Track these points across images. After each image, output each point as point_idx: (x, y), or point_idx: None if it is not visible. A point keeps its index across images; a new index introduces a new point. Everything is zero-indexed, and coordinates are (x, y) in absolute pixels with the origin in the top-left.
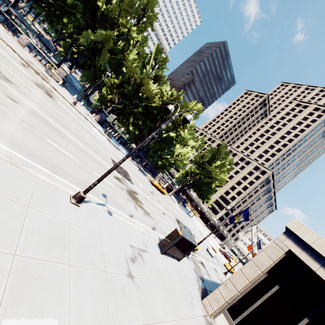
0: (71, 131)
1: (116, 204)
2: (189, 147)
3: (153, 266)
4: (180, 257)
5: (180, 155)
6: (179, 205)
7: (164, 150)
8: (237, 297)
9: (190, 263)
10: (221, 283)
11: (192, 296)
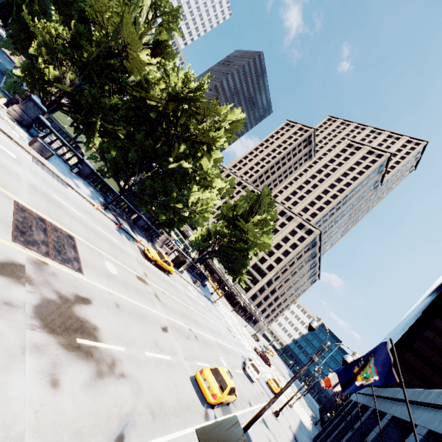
0: None
1: None
2: (215, 191)
3: None
4: None
5: (199, 203)
6: (195, 288)
7: (172, 193)
8: None
9: None
10: None
11: None
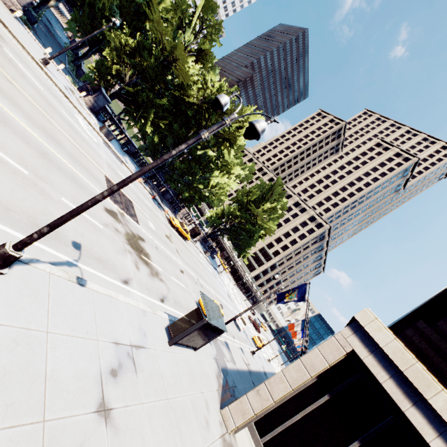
0: (23, 112)
1: (100, 261)
2: (233, 177)
3: (151, 373)
4: (197, 345)
5: (217, 187)
6: (205, 257)
7: (196, 175)
8: (271, 407)
9: (211, 349)
10: (247, 368)
11: (208, 407)
